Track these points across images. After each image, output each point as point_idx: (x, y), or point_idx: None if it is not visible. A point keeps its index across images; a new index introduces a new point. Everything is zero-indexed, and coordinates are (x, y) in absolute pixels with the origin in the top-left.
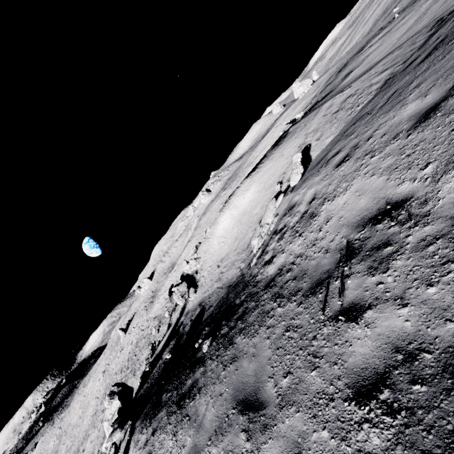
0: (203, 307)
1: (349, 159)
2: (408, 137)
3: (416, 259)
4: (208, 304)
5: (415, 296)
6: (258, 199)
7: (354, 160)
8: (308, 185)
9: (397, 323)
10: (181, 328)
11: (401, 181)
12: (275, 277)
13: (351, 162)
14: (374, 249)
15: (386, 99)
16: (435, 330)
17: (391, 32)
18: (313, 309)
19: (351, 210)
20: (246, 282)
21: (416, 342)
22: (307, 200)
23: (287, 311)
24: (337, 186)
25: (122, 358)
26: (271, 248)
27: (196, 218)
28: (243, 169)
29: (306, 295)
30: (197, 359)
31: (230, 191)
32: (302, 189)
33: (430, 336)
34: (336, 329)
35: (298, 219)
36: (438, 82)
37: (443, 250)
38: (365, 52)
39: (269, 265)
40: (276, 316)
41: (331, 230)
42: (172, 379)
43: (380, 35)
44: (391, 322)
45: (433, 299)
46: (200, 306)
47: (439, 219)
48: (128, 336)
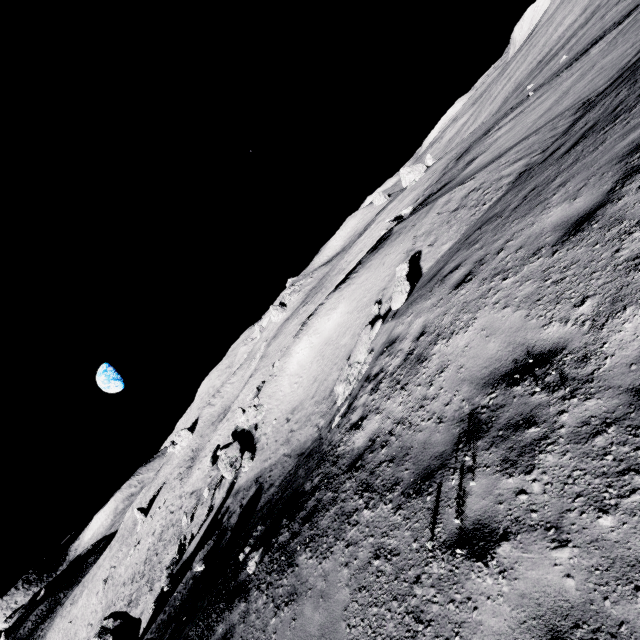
0: (261, 485)
1: (472, 278)
2: (553, 256)
3: (577, 456)
4: (269, 481)
5: (579, 527)
6: (348, 324)
7: (479, 281)
8: (416, 311)
9: (552, 577)
10: (225, 517)
11: (546, 321)
12: (364, 452)
13: (475, 283)
14: (511, 427)
15: (522, 198)
16: (618, 606)
17: (526, 113)
18: (418, 523)
19: (475, 357)
20: (323, 454)
21: (587, 626)
22: (413, 334)
23: (378, 519)
24: (455, 318)
25: (136, 558)
26: (361, 403)
27: (263, 342)
28: (332, 277)
29: (408, 493)
30: (238, 584)
31: (312, 308)
32: (407, 316)
33: (610, 618)
34: (452, 569)
35: (400, 362)
36: (590, 181)
37: (618, 446)
38: (493, 135)
39: (357, 431)
40: (361, 525)
41: (447, 385)
42: (198, 617)
43: (511, 115)
44: (541, 573)
45: (610, 539)
46: (256, 482)
47: (608, 390)
48: (150, 521)
